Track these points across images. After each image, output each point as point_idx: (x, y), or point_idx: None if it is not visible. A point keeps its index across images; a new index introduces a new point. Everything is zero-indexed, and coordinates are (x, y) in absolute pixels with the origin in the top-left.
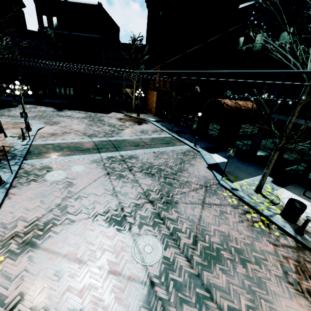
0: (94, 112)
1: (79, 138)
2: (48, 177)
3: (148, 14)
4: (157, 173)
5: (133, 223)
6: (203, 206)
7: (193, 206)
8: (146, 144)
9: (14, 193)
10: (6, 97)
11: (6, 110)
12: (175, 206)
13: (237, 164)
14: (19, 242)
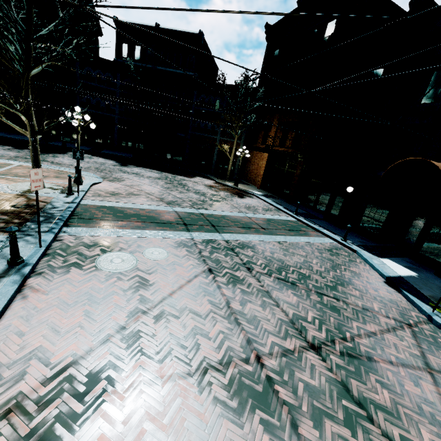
0: (171, 173)
1: (153, 204)
2: (104, 262)
3: (267, 49)
4: (299, 281)
5: (297, 406)
6: (433, 376)
7: (412, 374)
8: (261, 227)
9: (36, 287)
10: (53, 141)
11: (50, 155)
12: (371, 368)
13: (440, 285)
14: (21, 432)
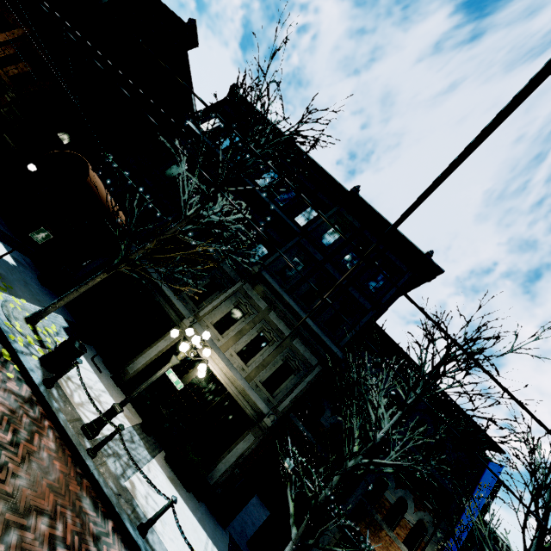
0: None
1: None
2: None
3: None
4: None
5: None
6: None
7: None
8: None
9: None
10: None
11: None
12: None
13: (29, 280)
14: None
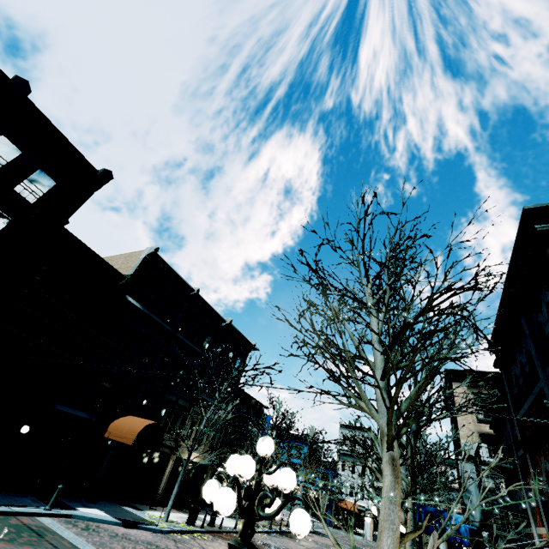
0: None
1: None
2: None
3: None
4: None
5: None
6: None
7: None
8: None
9: None
10: None
11: None
12: None
13: (107, 508)
14: None
